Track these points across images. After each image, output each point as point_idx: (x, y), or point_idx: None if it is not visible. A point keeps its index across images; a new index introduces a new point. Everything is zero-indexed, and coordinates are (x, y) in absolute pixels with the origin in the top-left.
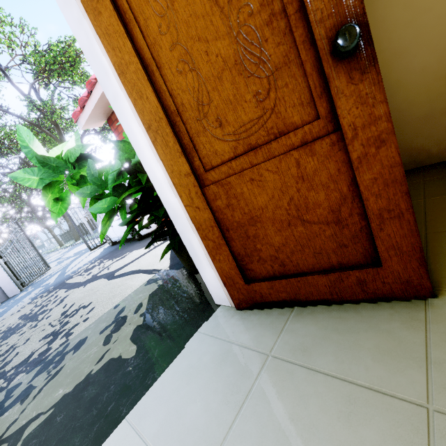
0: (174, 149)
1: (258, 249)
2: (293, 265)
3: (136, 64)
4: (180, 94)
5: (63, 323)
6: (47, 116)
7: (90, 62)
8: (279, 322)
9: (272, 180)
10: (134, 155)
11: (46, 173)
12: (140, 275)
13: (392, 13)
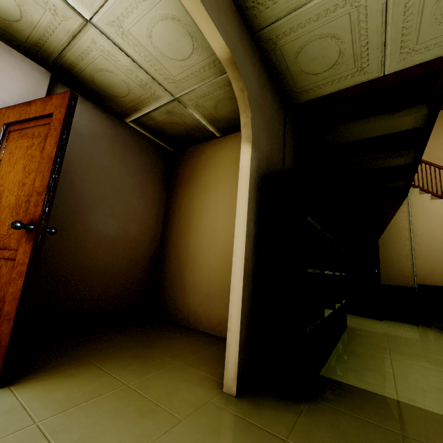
0: None
1: None
2: None
3: None
4: None
5: None
6: None
7: None
8: None
9: None
10: None
11: None
12: None
13: (208, 227)
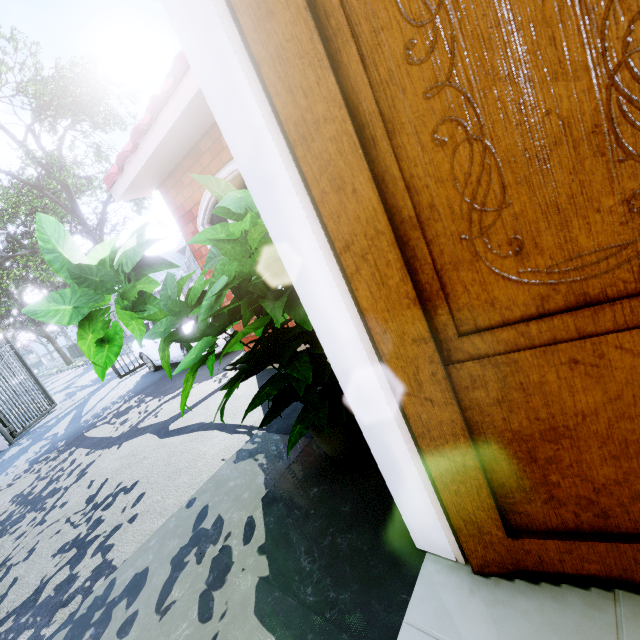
0: (399, 292)
1: (552, 483)
2: (628, 519)
3: (340, 123)
4: (431, 186)
5: (91, 522)
6: (53, 173)
7: (216, 112)
8: (600, 630)
9: (626, 366)
10: (253, 270)
11: (86, 296)
12: (215, 434)
13: None
